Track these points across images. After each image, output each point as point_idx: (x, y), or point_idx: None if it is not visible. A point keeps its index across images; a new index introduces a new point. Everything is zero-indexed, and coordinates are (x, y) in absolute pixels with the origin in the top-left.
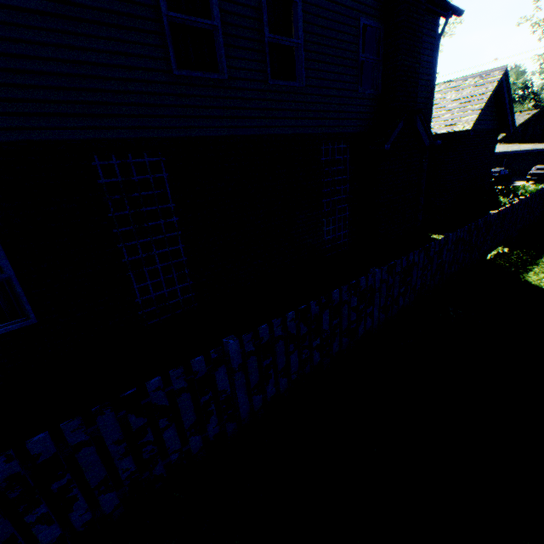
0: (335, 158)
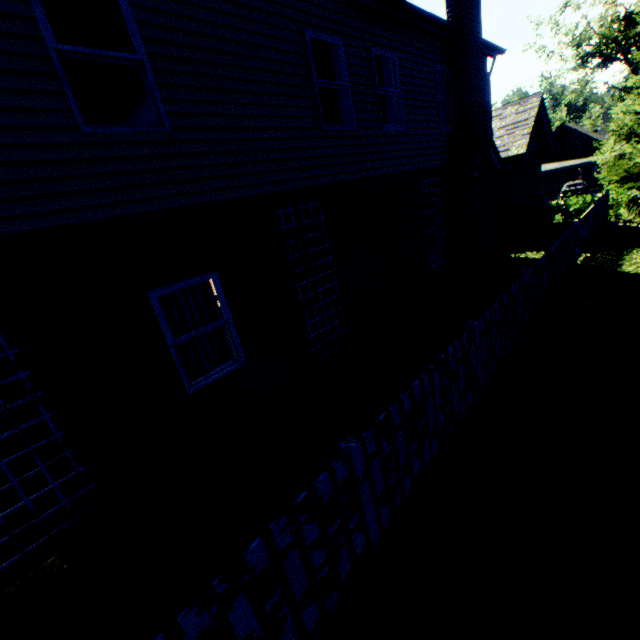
0: (430, 191)
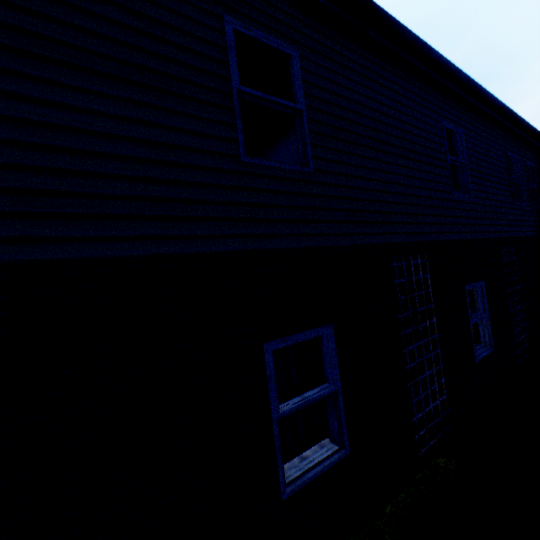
0: None
